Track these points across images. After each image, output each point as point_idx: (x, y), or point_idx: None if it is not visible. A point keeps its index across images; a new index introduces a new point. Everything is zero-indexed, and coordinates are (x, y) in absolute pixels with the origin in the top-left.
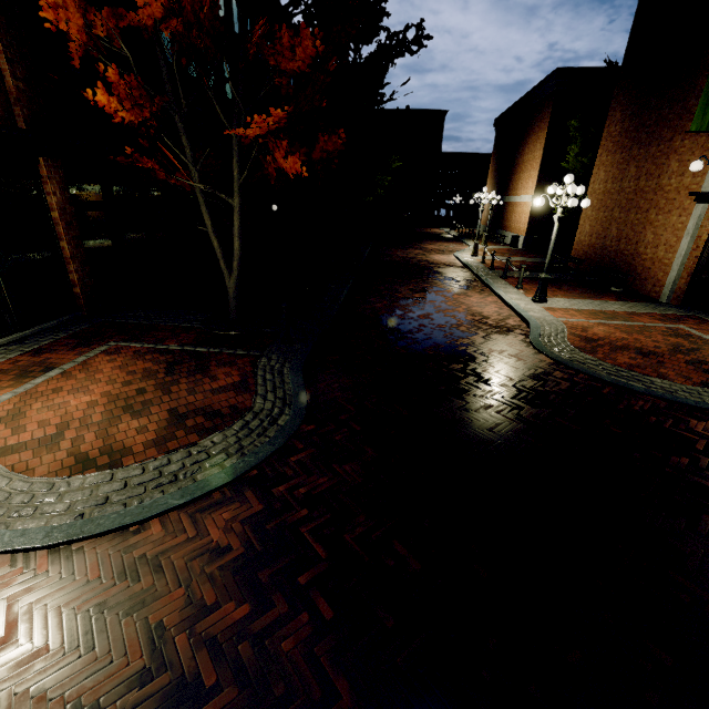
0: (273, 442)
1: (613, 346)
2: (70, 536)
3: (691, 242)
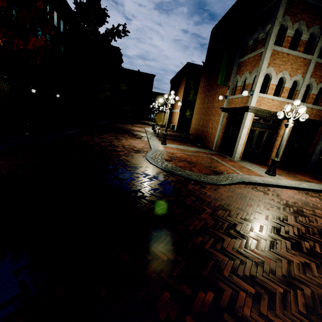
0: None
1: (180, 160)
2: None
3: (221, 126)
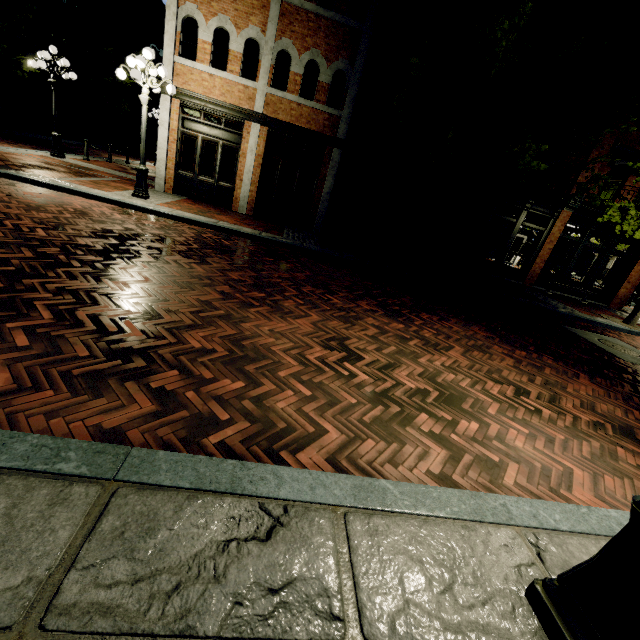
0: None
1: None
2: None
3: None
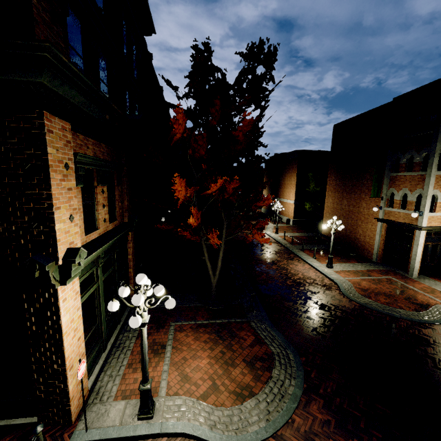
0: (299, 369)
1: (374, 292)
2: (275, 429)
3: (380, 237)
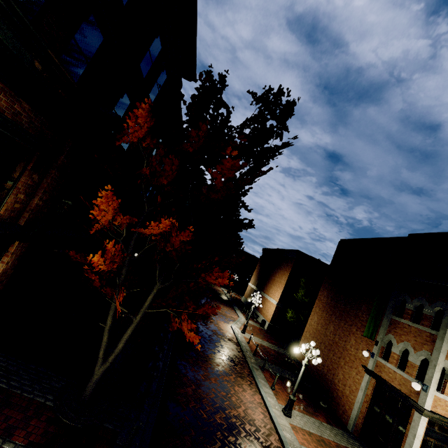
0: None
1: None
2: None
3: (364, 395)
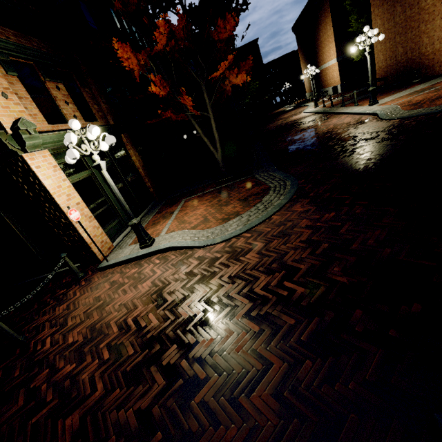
0: (292, 188)
1: (430, 100)
2: (249, 228)
3: None
